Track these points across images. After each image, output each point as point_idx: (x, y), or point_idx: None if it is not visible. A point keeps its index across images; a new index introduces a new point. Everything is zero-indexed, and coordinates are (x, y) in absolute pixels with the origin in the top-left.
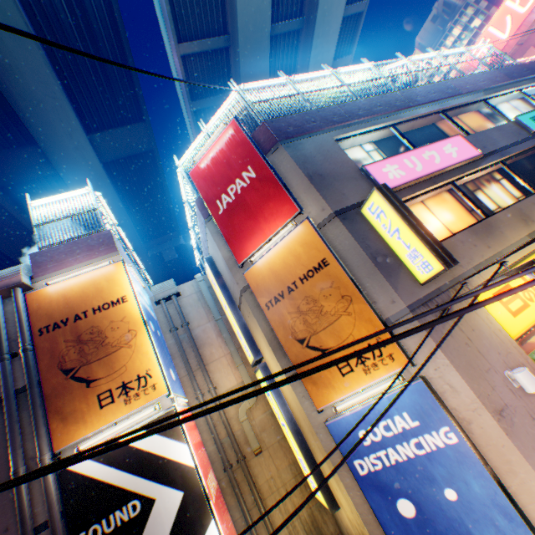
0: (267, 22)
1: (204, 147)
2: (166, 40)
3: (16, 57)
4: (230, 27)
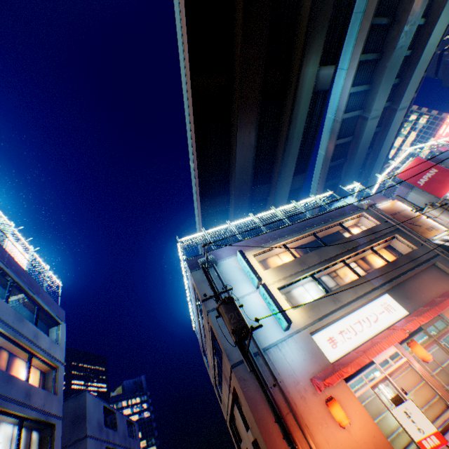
0: (373, 130)
1: (401, 167)
2: (324, 140)
3: (292, 149)
4: (355, 133)
